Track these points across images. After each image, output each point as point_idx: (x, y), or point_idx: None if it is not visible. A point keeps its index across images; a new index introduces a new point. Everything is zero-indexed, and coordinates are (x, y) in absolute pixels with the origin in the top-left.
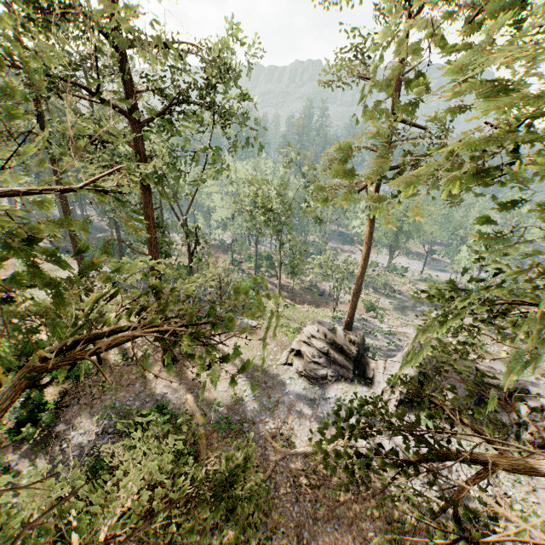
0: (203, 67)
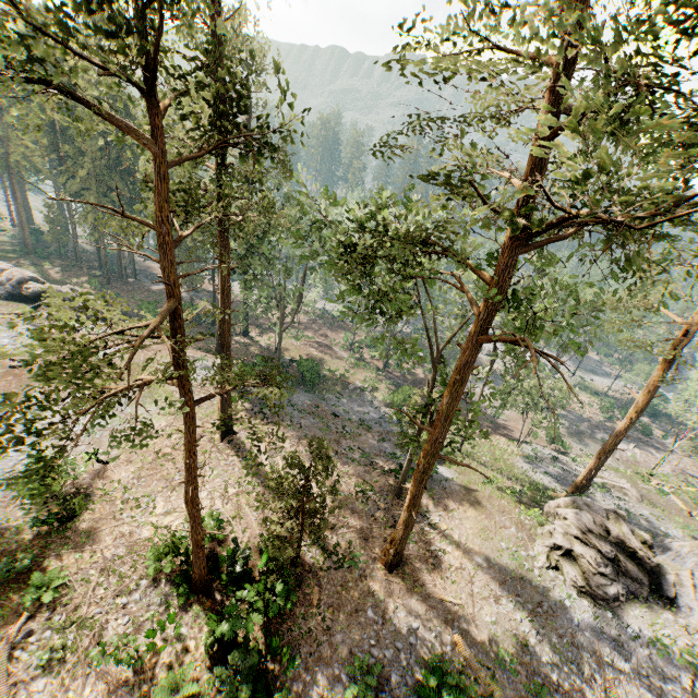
0: (578, 142)
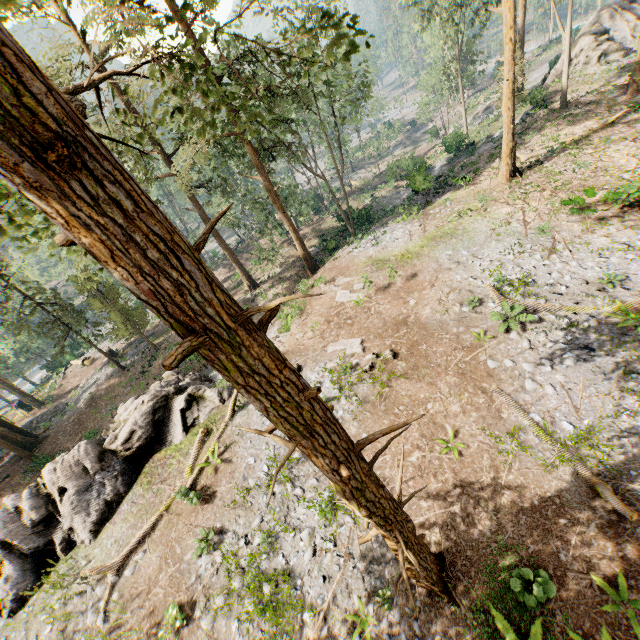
0: None
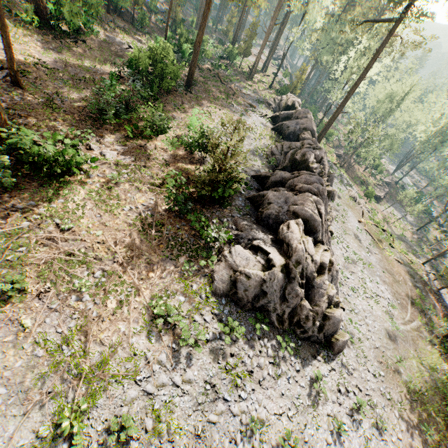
0: None
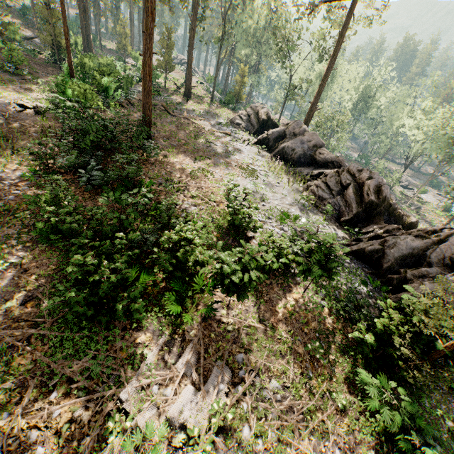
0: None
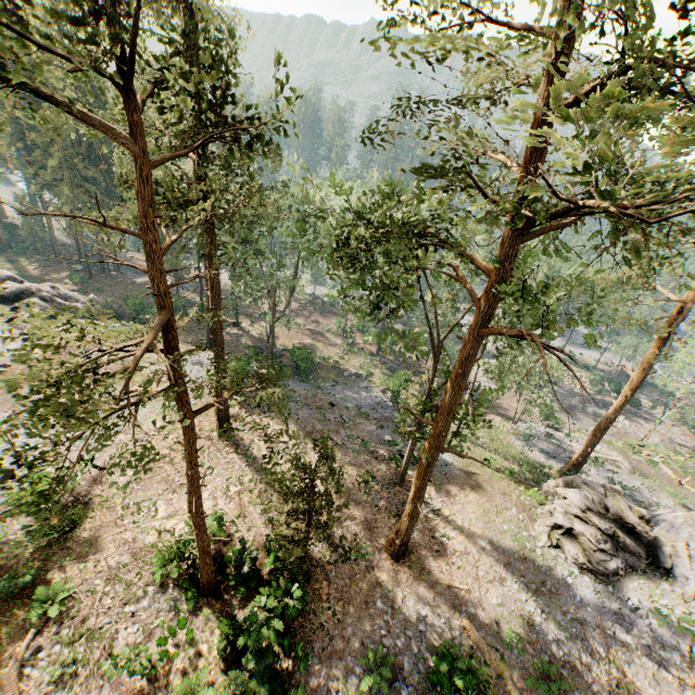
0: None
